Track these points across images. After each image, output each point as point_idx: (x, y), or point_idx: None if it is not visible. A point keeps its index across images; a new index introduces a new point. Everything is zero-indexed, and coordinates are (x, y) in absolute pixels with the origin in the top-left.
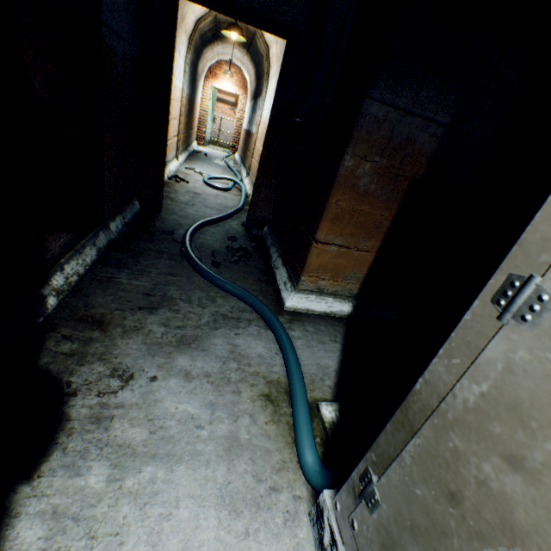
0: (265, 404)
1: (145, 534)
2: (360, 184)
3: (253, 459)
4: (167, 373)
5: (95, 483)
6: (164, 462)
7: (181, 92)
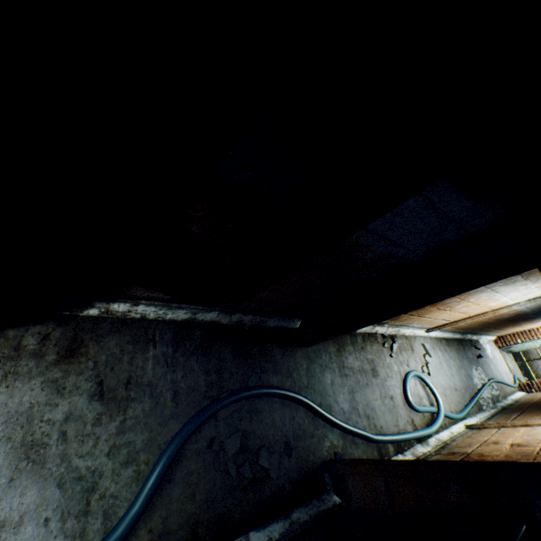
0: None
1: None
2: None
3: None
4: None
5: None
6: None
7: (504, 304)
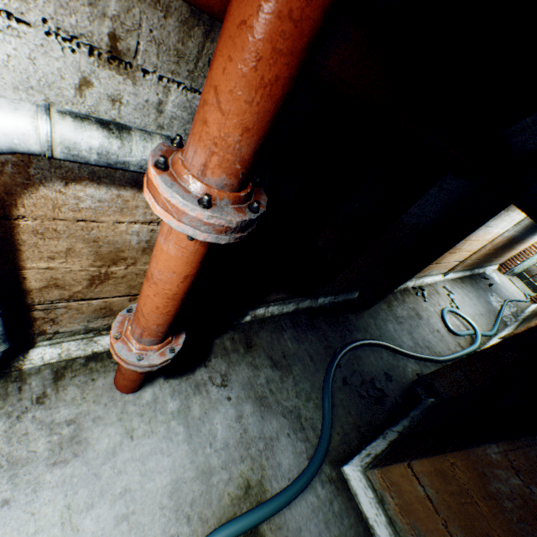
0: (242, 486)
1: (154, 445)
2: (493, 482)
3: (202, 493)
4: (236, 403)
5: (170, 406)
6: (186, 434)
7: (497, 234)
